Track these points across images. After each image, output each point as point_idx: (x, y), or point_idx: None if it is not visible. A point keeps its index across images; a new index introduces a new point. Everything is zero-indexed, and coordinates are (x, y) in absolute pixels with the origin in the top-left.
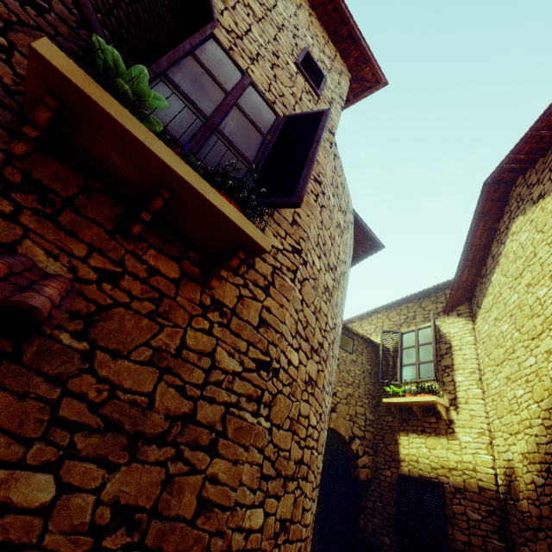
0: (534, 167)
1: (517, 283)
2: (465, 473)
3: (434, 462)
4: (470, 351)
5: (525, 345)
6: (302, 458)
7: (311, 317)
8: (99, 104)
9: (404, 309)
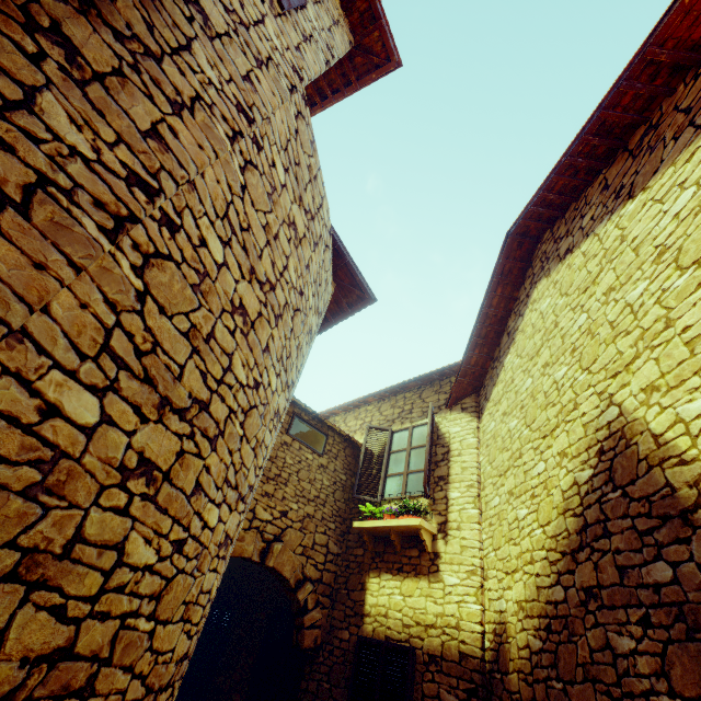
0: (564, 217)
1: (533, 364)
2: (445, 633)
3: (408, 617)
4: (471, 457)
5: (535, 446)
6: (69, 645)
7: (176, 341)
8: None
9: (401, 400)
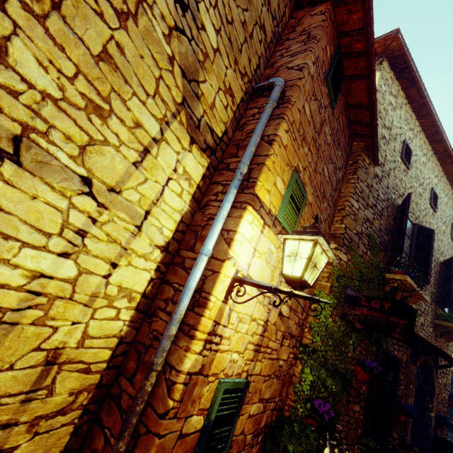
0: None
1: None
2: None
3: None
4: None
5: None
6: None
7: None
8: None
9: None
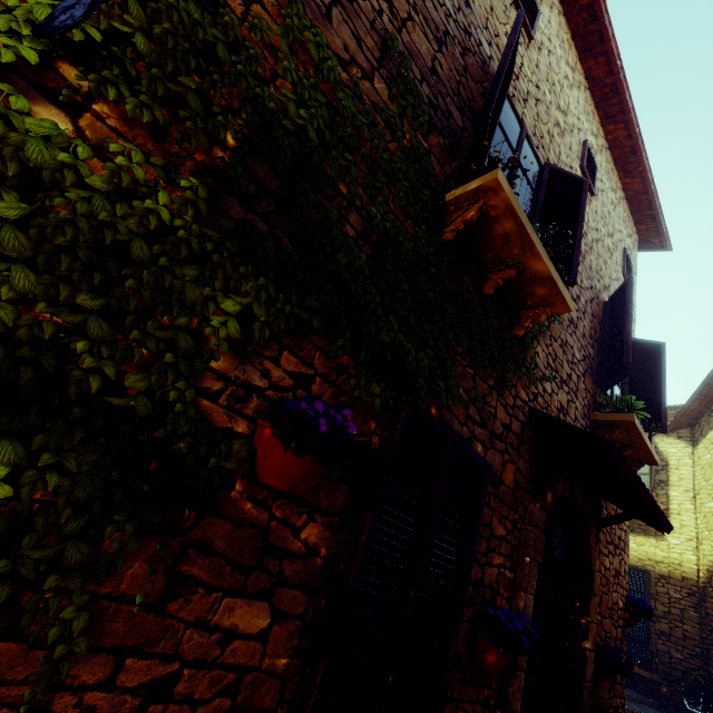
0: None
1: None
2: (670, 566)
3: (641, 555)
4: (687, 472)
5: None
6: None
7: None
8: (640, 431)
9: None
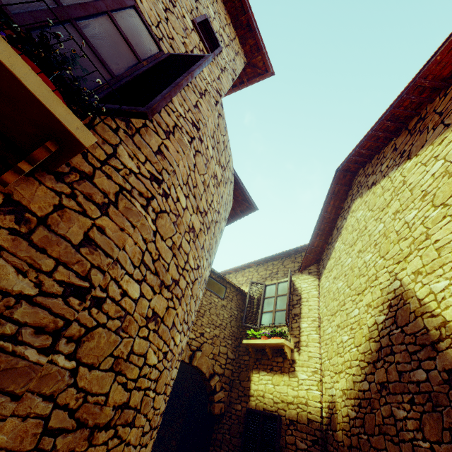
0: (371, 162)
1: (352, 249)
2: (299, 407)
3: (276, 397)
4: (314, 303)
5: (353, 299)
6: (127, 401)
7: (167, 252)
8: None
9: (271, 265)
